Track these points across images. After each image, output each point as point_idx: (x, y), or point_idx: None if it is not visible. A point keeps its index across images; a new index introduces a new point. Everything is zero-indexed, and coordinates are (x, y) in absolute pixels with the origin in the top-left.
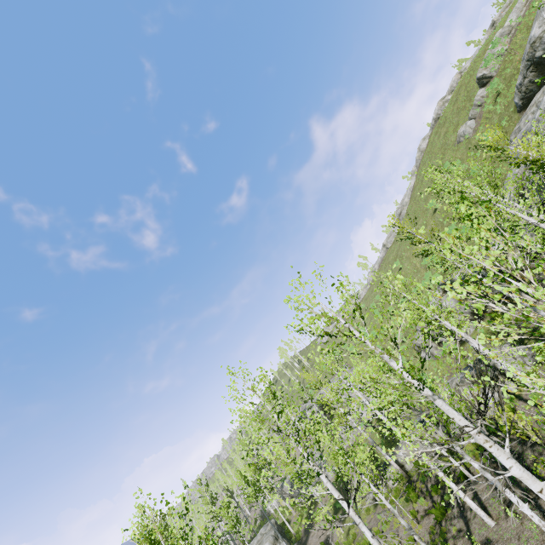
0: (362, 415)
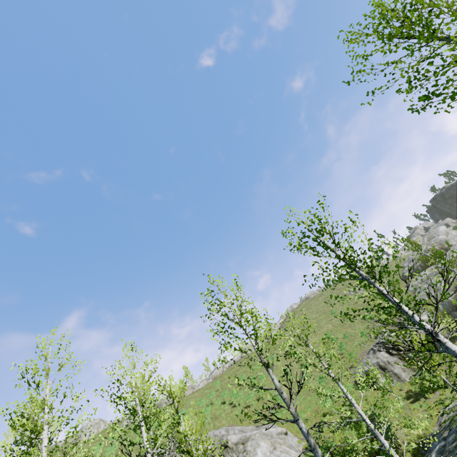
0: None
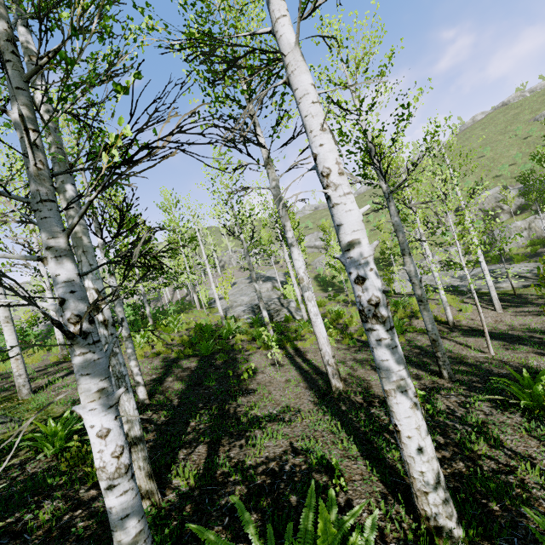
0: None
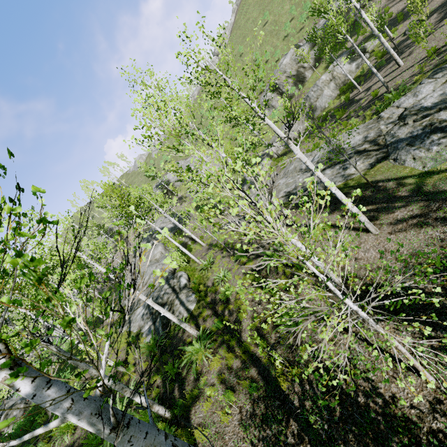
0: (212, 171)
